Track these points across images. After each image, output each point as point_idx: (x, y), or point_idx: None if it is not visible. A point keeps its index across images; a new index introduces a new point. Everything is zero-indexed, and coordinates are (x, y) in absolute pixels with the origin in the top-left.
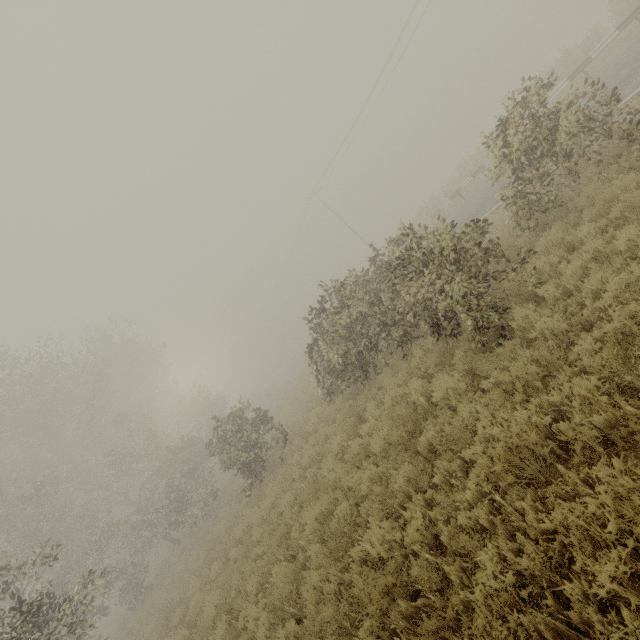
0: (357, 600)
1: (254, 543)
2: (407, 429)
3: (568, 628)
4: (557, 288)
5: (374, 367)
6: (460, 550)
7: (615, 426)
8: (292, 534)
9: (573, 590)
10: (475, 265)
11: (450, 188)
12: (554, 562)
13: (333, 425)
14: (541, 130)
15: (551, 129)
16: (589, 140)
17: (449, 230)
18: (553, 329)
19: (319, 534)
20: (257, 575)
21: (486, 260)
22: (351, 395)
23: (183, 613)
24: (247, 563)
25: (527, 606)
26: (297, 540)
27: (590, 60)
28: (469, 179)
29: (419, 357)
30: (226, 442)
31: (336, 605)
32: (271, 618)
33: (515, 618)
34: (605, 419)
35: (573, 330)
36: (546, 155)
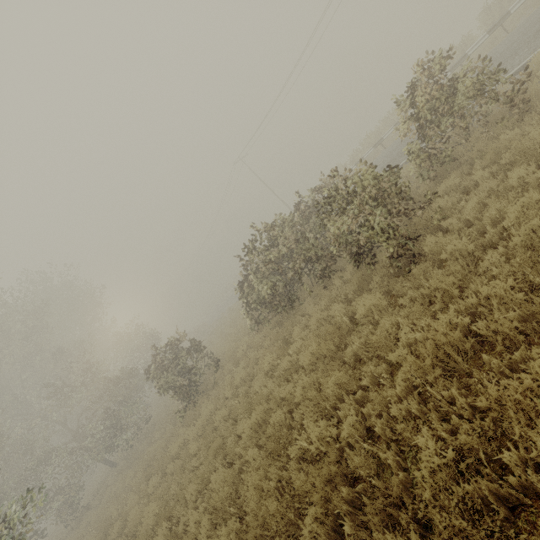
0: (300, 491)
1: (191, 456)
2: (334, 343)
3: (512, 490)
4: (458, 221)
5: (297, 299)
6: (395, 437)
7: (527, 320)
8: (228, 444)
9: (511, 457)
10: (391, 202)
11: (354, 158)
12: (488, 436)
13: (262, 349)
14: (443, 93)
15: (451, 92)
16: (479, 105)
17: (371, 170)
18: (461, 251)
19: (255, 441)
20: (196, 483)
21: (401, 197)
22: (277, 323)
23: (121, 527)
24: (184, 474)
25: (465, 478)
26: (233, 449)
27: (467, 56)
28: (371, 149)
29: (337, 288)
30: (163, 369)
31: (276, 500)
32: (212, 519)
33: (461, 487)
34: (519, 314)
35: (477, 251)
36: (445, 116)
